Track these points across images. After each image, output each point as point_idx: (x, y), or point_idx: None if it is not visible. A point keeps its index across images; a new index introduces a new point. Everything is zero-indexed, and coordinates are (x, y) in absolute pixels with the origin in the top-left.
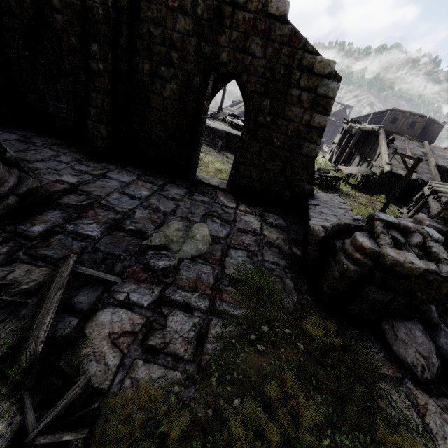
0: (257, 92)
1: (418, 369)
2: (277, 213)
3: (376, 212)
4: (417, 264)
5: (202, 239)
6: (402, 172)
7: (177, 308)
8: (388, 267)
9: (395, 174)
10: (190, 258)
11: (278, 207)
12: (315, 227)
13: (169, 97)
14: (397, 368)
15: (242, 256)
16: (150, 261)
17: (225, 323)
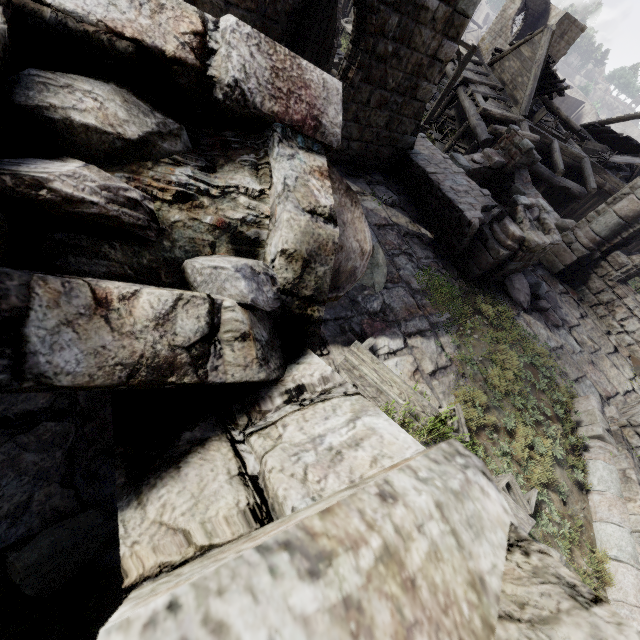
0: (385, 0)
1: (526, 304)
2: (380, 182)
3: (518, 197)
4: (547, 242)
5: (383, 263)
6: None
7: (419, 337)
8: (531, 249)
9: None
10: (384, 288)
11: (373, 170)
12: (475, 222)
13: (237, 3)
14: (515, 307)
15: (407, 263)
16: (368, 308)
17: (446, 331)
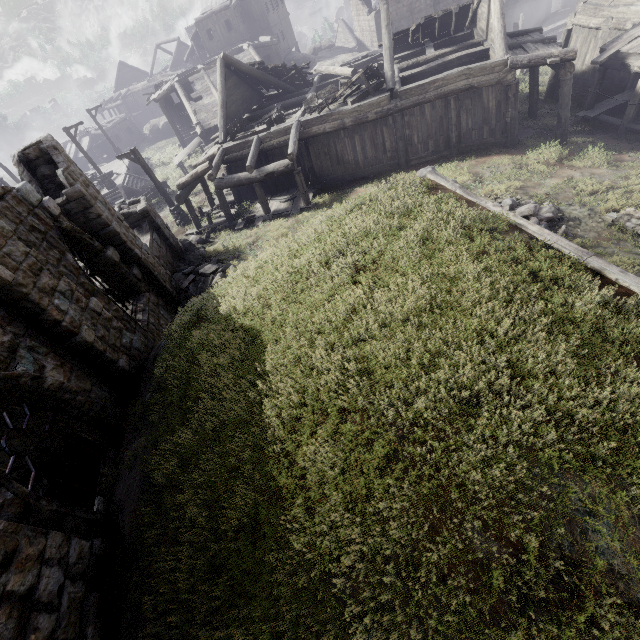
0: None
1: None
2: None
3: None
4: None
5: None
6: (215, 122)
7: None
8: None
9: (212, 129)
10: None
11: None
12: None
13: None
14: None
15: None
16: None
17: None
